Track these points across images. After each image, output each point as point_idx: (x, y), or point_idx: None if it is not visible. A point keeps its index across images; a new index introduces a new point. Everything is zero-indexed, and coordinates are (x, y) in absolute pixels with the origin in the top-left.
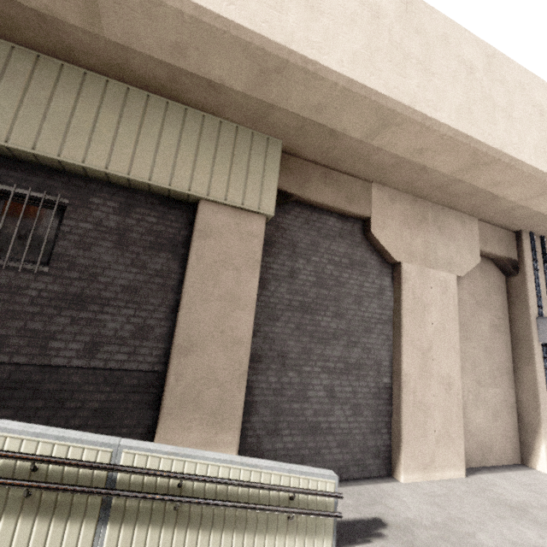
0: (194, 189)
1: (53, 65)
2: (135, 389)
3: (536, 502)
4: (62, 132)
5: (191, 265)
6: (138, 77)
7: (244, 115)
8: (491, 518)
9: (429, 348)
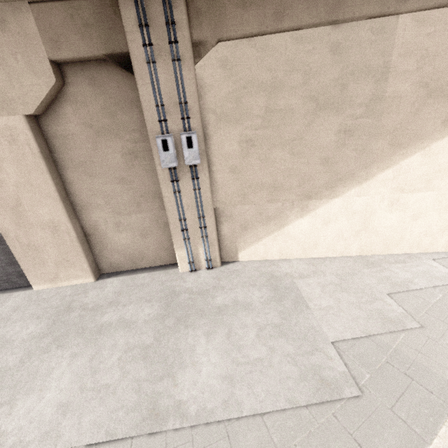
0: None
1: None
2: None
3: (99, 303)
4: None
5: None
6: None
7: None
8: (31, 318)
9: (18, 203)
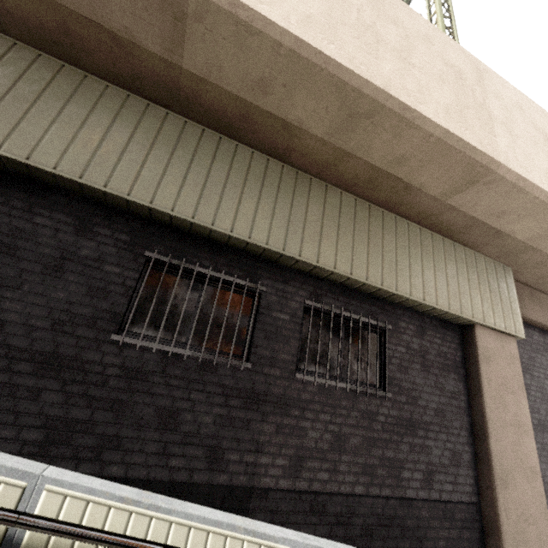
0: (474, 316)
1: (377, 212)
2: (464, 524)
3: None
4: (393, 268)
5: (486, 389)
6: (435, 222)
7: (498, 251)
8: None
9: None
